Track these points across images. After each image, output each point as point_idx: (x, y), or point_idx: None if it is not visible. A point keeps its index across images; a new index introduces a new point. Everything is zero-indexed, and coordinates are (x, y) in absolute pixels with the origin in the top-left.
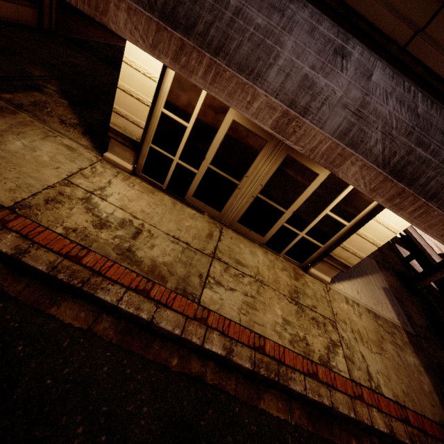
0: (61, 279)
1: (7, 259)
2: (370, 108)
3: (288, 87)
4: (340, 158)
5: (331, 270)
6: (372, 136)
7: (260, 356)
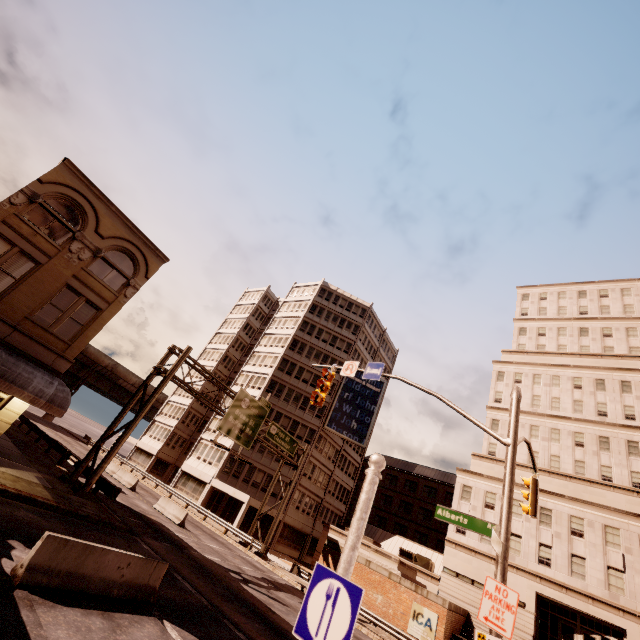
0: None
1: None
2: None
3: None
4: None
5: None
6: None
7: None
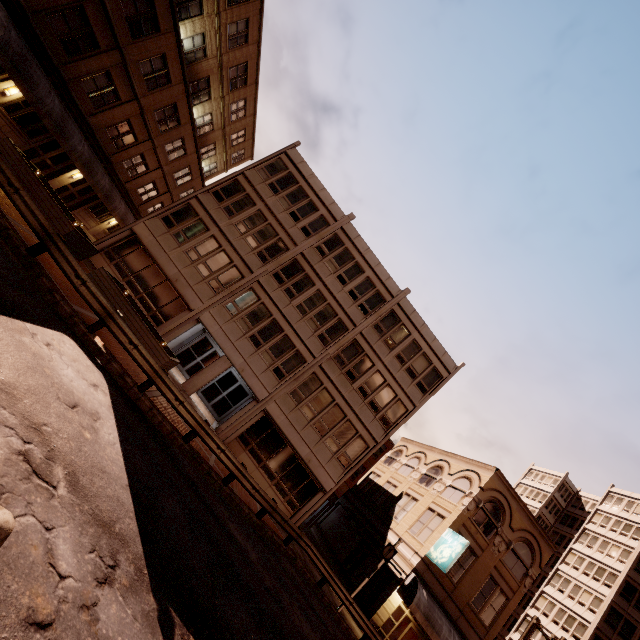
0: None
1: None
2: None
3: (444, 639)
4: None
5: None
6: None
7: None
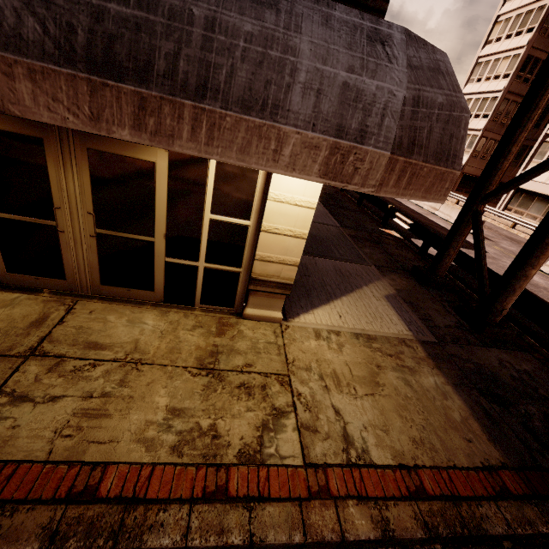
0: None
1: None
2: None
3: None
4: None
5: (274, 300)
6: (0, 5)
7: (79, 511)
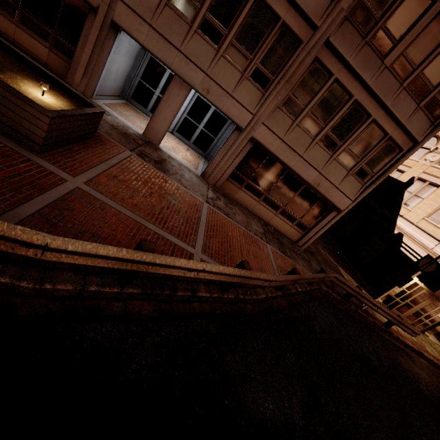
0: (419, 351)
1: (409, 347)
2: None
3: None
4: None
5: (432, 332)
6: None
7: None
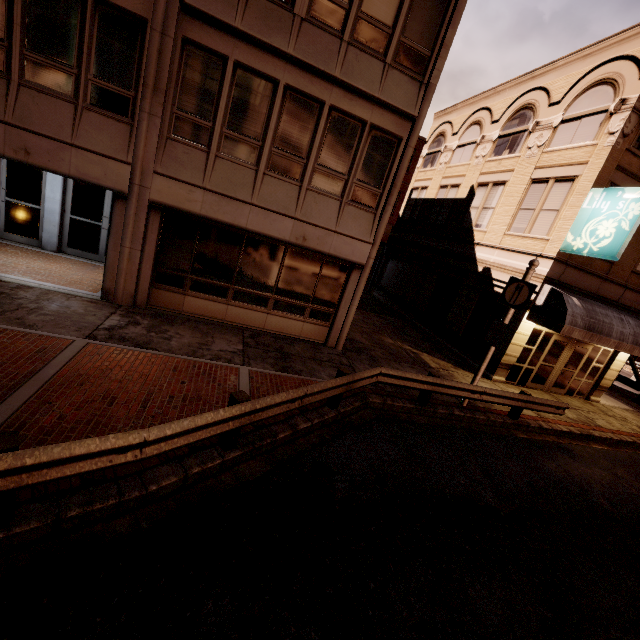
0: (584, 434)
1: (566, 434)
2: (636, 333)
3: (617, 335)
4: (633, 349)
5: (600, 393)
6: (639, 340)
7: (637, 438)
